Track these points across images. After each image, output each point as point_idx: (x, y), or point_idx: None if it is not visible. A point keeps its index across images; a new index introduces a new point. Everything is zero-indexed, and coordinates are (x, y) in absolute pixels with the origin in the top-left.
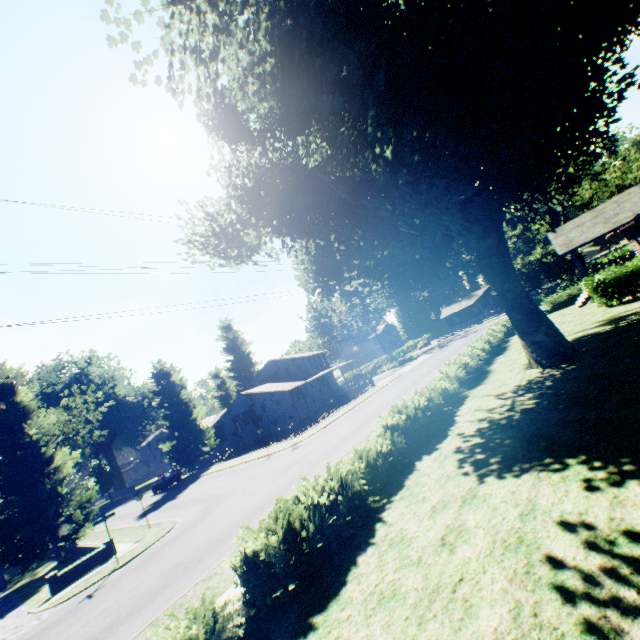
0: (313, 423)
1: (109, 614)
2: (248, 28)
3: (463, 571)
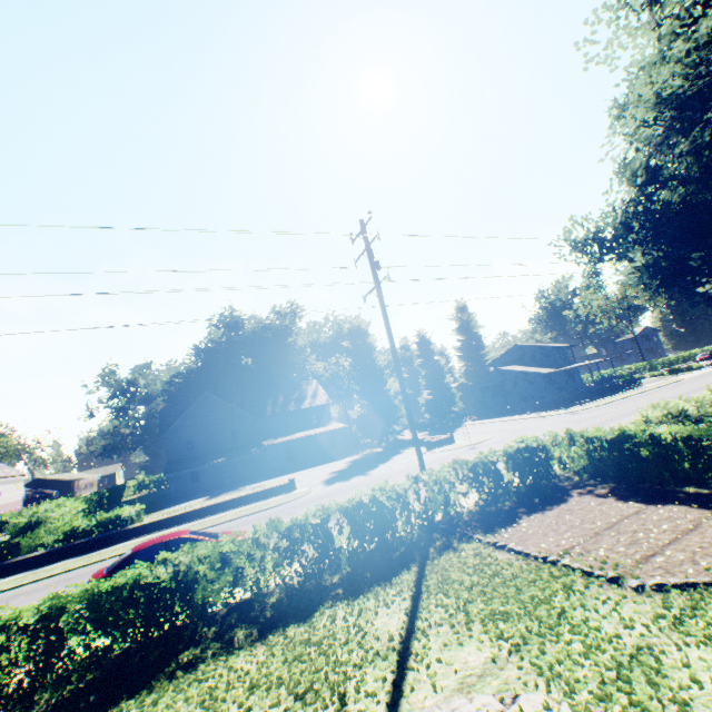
0: (577, 403)
1: None
2: None
3: None
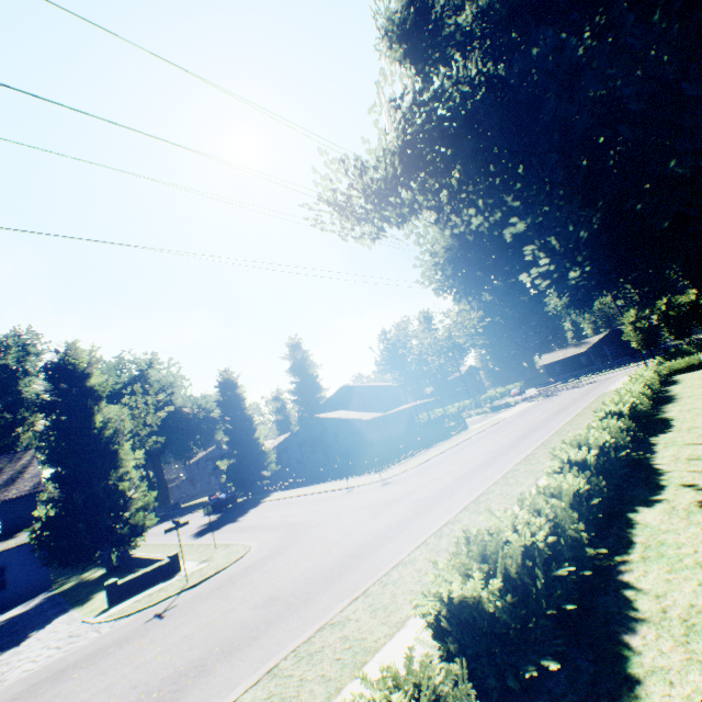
0: (399, 460)
1: (194, 644)
2: None
3: None
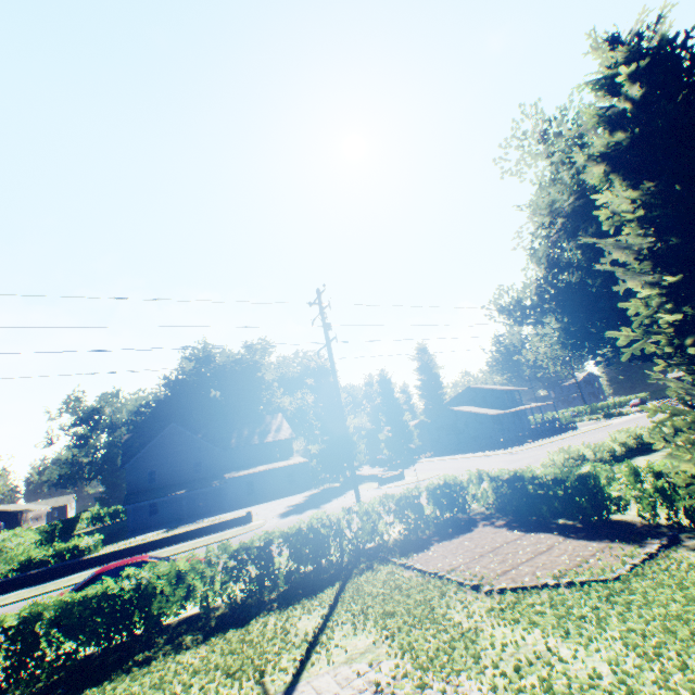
0: (519, 444)
1: None
2: None
3: None
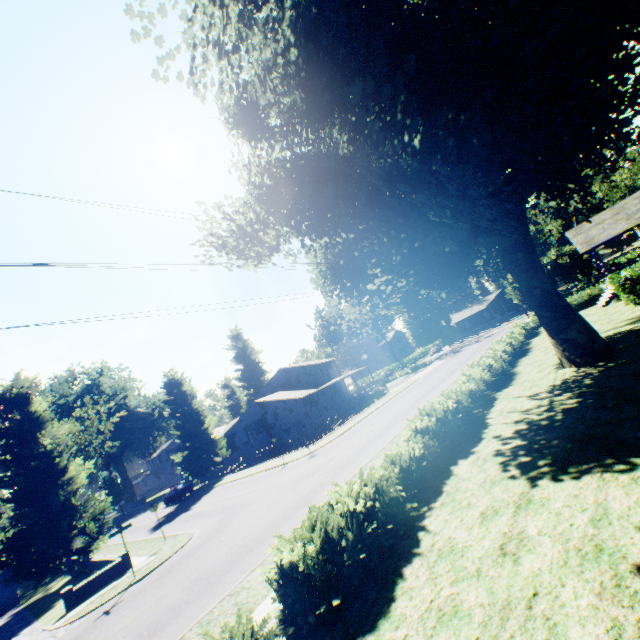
0: (328, 431)
1: (129, 632)
2: (267, 25)
3: (536, 584)
